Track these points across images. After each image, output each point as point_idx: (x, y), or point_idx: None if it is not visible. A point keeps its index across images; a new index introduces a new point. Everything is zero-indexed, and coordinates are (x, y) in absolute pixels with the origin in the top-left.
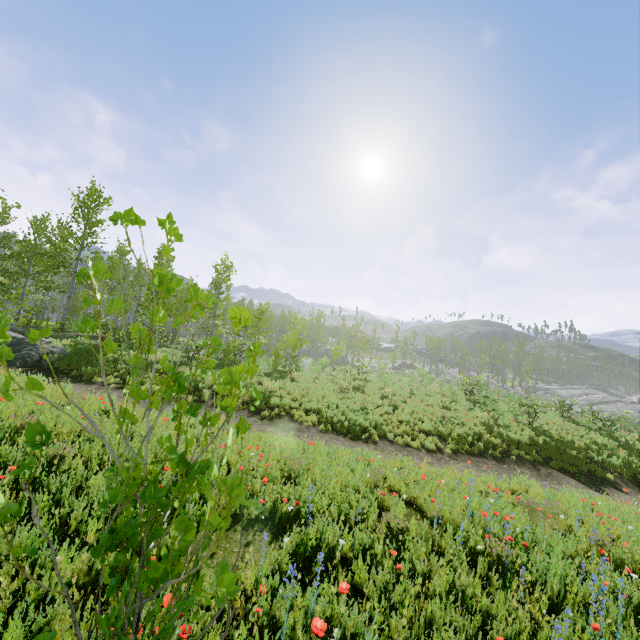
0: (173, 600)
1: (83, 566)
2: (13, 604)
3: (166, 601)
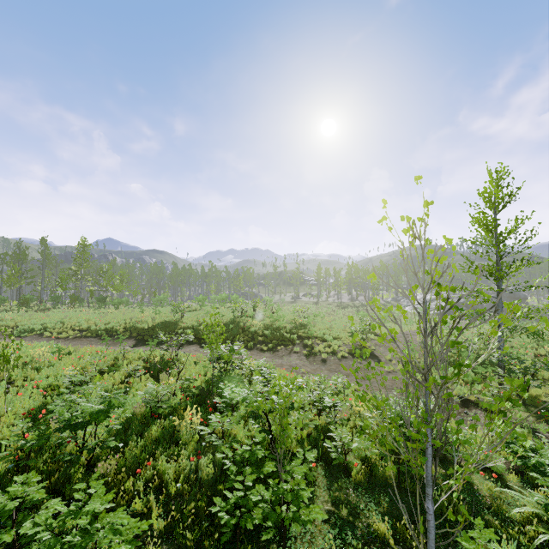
0: None
1: None
2: None
3: None
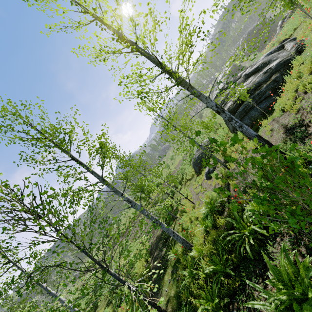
0: None
1: None
2: None
3: None
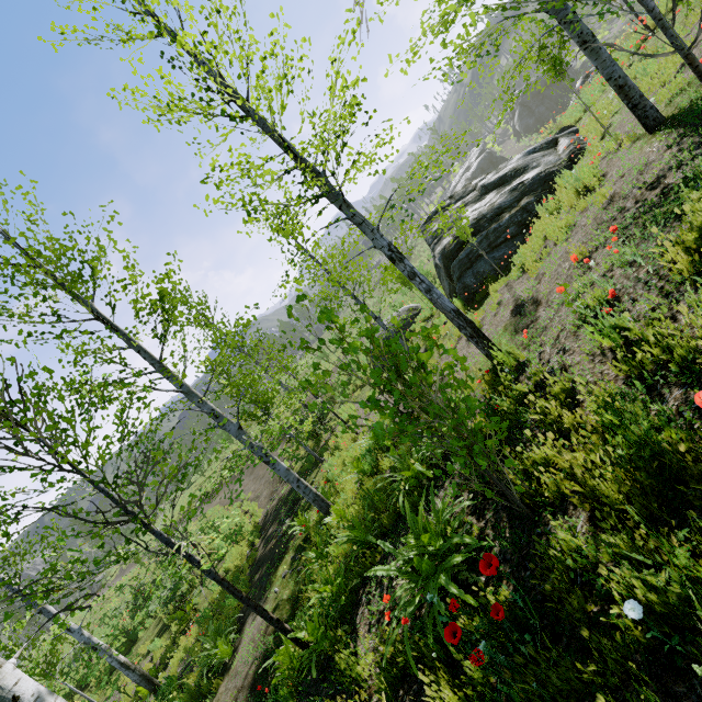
0: None
1: None
2: None
3: None
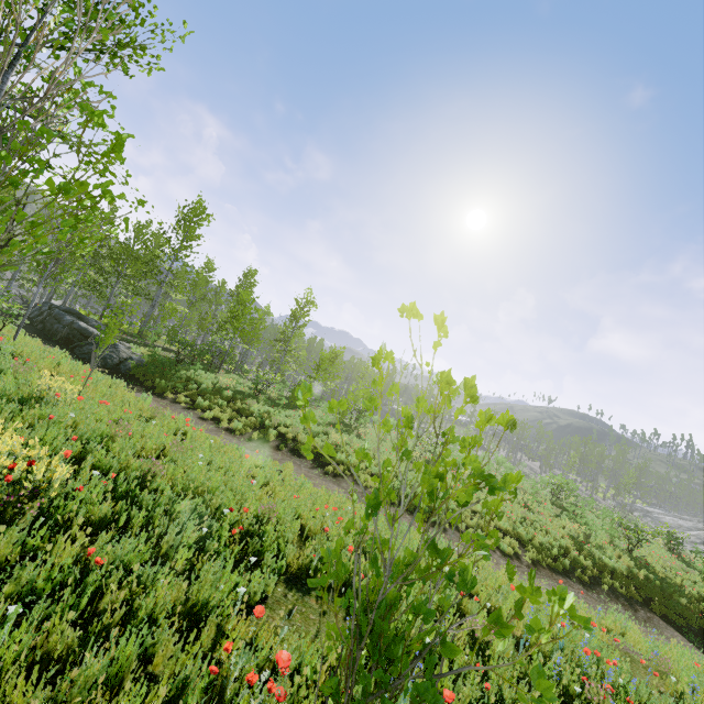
0: (288, 659)
1: (178, 594)
2: (124, 616)
3: (281, 658)
